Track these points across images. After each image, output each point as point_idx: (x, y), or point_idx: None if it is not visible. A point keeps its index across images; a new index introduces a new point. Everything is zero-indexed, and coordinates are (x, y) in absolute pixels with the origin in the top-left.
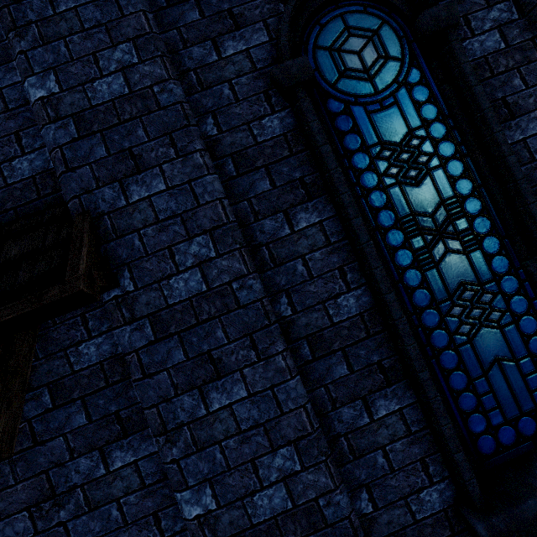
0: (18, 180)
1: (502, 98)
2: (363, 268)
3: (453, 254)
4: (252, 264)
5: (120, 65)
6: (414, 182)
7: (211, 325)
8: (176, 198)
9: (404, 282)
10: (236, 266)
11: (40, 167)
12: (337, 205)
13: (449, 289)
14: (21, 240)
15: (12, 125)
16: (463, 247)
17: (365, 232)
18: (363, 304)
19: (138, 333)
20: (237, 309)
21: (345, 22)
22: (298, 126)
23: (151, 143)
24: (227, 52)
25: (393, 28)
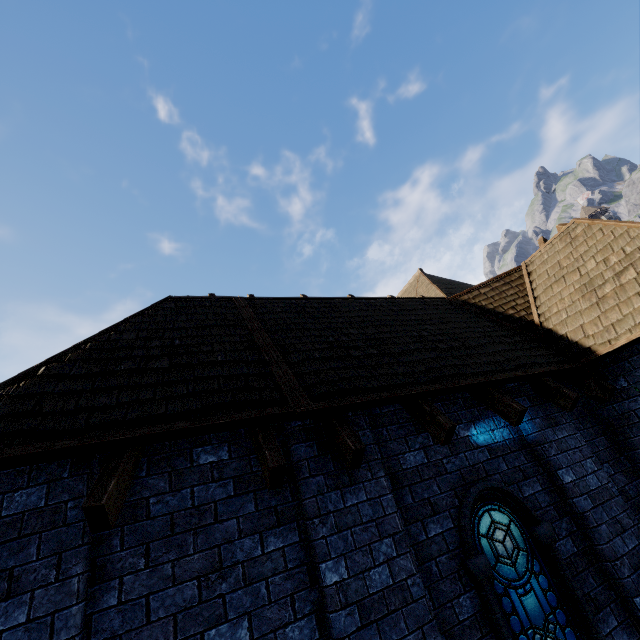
0: None
1: (588, 593)
2: None
3: None
4: None
5: (386, 557)
6: None
7: None
8: None
9: None
10: None
11: (308, 636)
12: None
13: None
14: None
15: (289, 586)
16: None
17: None
18: None
19: None
20: None
21: (491, 516)
22: (482, 606)
23: (410, 636)
24: (431, 533)
25: (517, 525)
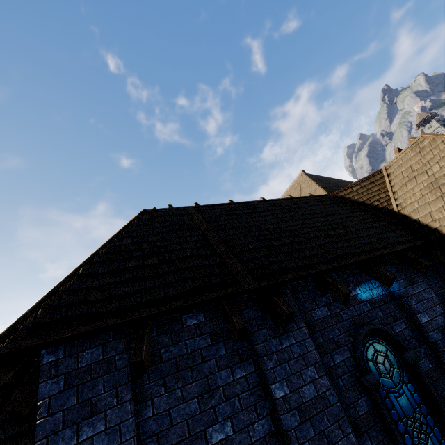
0: (257, 439)
1: (440, 393)
2: None
3: None
4: None
5: (311, 379)
6: (425, 442)
7: None
8: None
9: None
10: None
11: (267, 429)
12: None
13: None
14: None
15: (252, 399)
16: None
17: None
18: None
19: None
20: None
21: (374, 347)
22: (373, 405)
23: (331, 427)
24: (337, 360)
25: (391, 352)
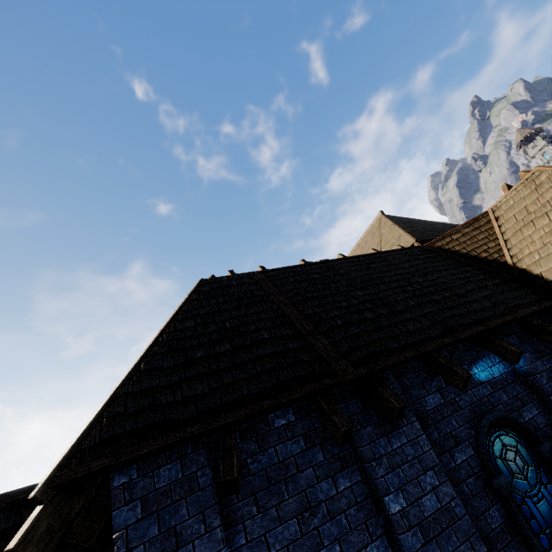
0: None
1: None
2: None
3: None
4: None
5: (431, 486)
6: None
7: None
8: None
9: None
10: None
11: None
12: None
13: None
14: None
15: (361, 515)
16: None
17: None
18: None
19: None
20: None
21: (501, 441)
22: (507, 515)
23: (461, 546)
24: (458, 460)
25: (523, 445)
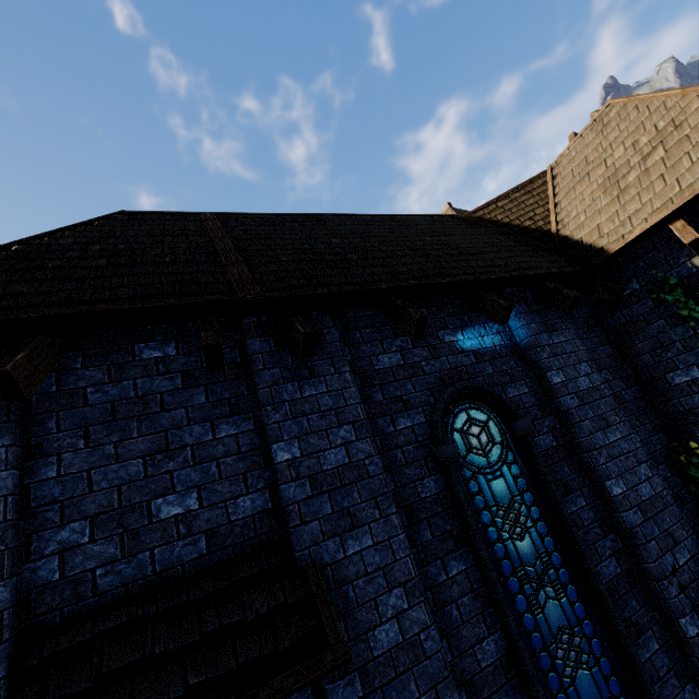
0: (240, 518)
1: (560, 479)
2: (498, 613)
3: (551, 600)
4: (432, 614)
5: (343, 441)
6: (520, 537)
7: (406, 677)
8: (380, 553)
9: (524, 626)
10: (422, 617)
11: (260, 506)
12: (477, 557)
13: (553, 632)
14: (254, 586)
15: (241, 466)
16: (556, 594)
17: (500, 584)
18: (500, 648)
19: (350, 688)
20: (424, 660)
21: (468, 414)
22: (446, 487)
23: (363, 504)
24: (400, 426)
25: (495, 422)
